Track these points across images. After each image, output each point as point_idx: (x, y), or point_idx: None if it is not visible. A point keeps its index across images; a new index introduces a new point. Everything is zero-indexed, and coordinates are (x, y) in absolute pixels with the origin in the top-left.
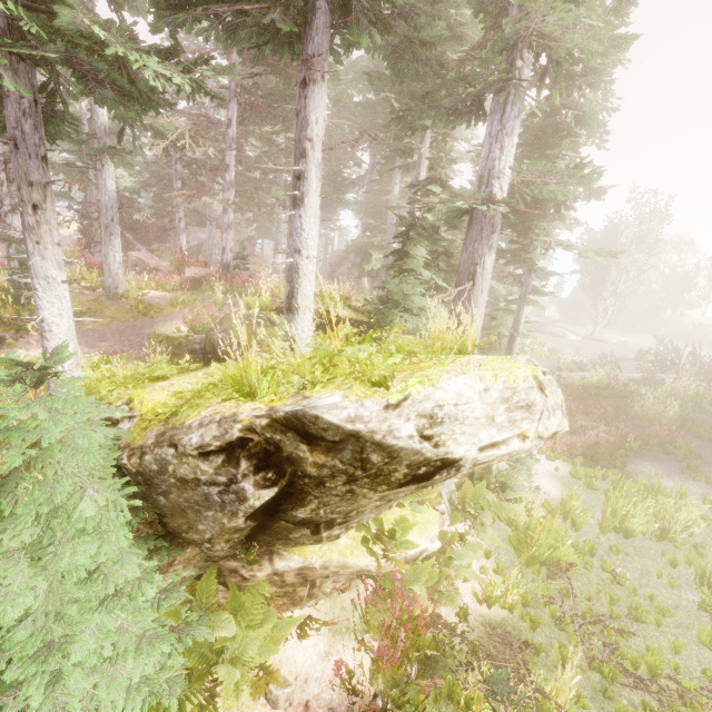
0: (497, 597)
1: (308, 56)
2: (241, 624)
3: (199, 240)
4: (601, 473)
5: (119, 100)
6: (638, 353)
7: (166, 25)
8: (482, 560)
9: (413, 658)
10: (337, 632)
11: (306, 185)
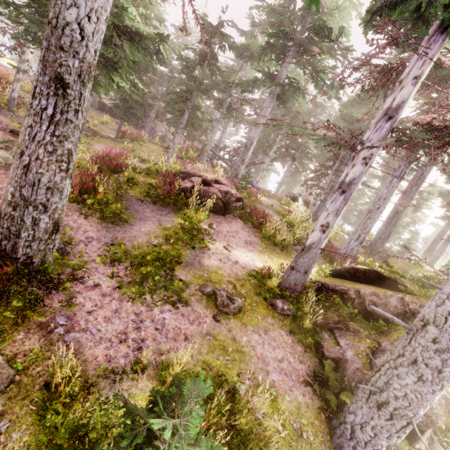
0: None
1: None
2: None
3: (163, 133)
4: None
5: None
6: None
7: None
8: None
9: None
10: None
11: None
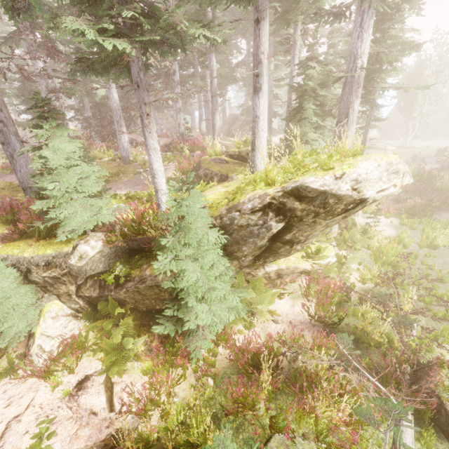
0: (368, 279)
1: (259, 4)
2: (257, 293)
3: None
4: (418, 221)
5: (169, 51)
6: (437, 151)
7: (183, 2)
8: (356, 266)
9: (333, 302)
10: (294, 298)
11: (261, 79)
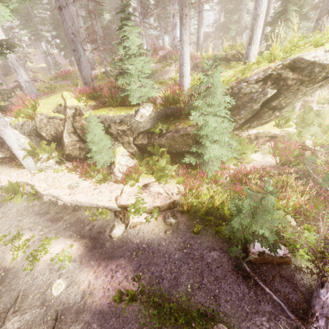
0: (318, 144)
1: None
2: (242, 147)
3: None
4: None
5: None
6: None
7: None
8: (309, 137)
9: (293, 155)
10: (264, 154)
11: None
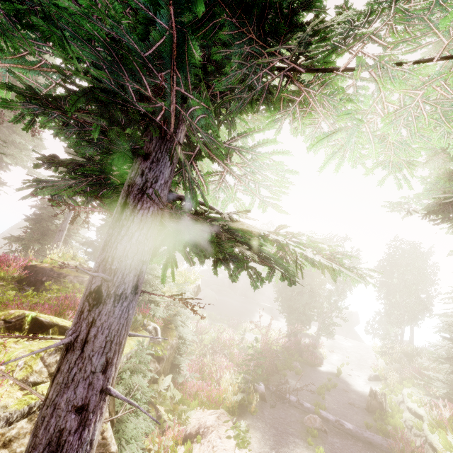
0: None
1: None
2: None
3: None
4: None
5: None
6: None
7: None
8: None
9: None
10: None
11: None
